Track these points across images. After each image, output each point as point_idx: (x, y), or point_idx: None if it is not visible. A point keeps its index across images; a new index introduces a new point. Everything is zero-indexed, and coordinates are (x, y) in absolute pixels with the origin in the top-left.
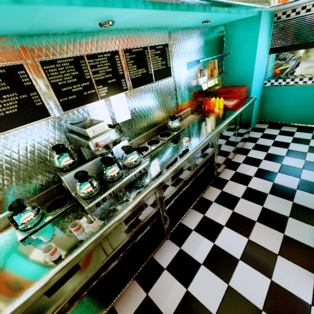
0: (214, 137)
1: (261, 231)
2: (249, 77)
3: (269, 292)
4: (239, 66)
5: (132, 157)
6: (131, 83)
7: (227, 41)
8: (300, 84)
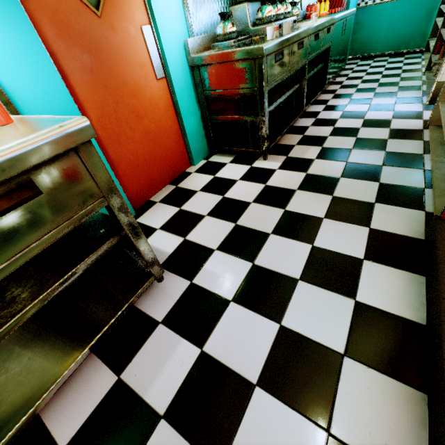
0: (334, 21)
1: (379, 100)
2: None
3: (394, 114)
4: None
5: (288, 5)
6: None
7: None
8: None
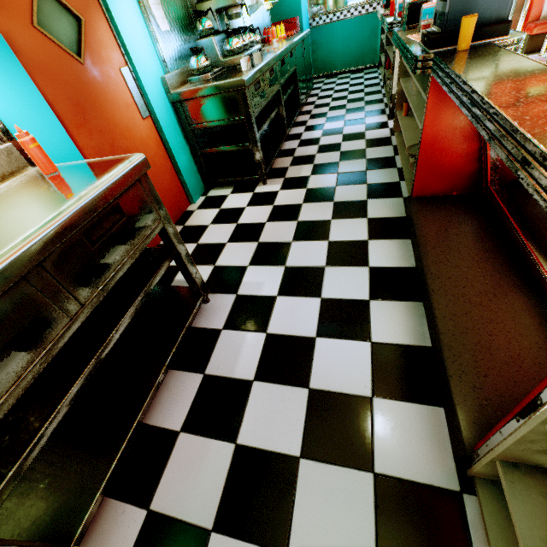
0: (294, 45)
1: (351, 116)
2: (297, 7)
3: (366, 127)
4: None
5: (251, 35)
6: None
7: None
8: (341, 19)
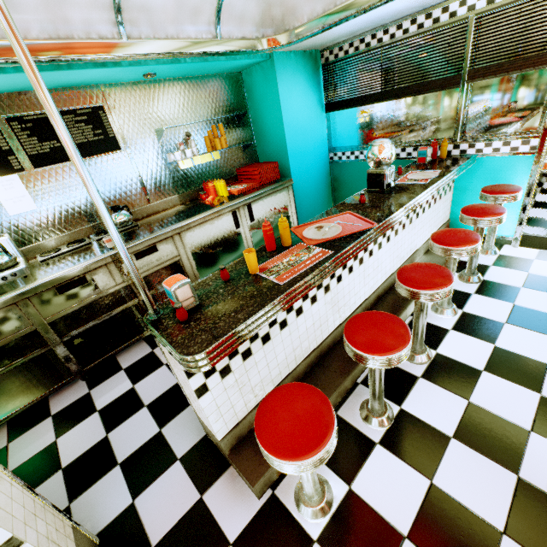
0: (164, 236)
1: None
2: (283, 148)
3: (145, 444)
4: (270, 133)
5: None
6: (31, 161)
7: (249, 95)
8: None
